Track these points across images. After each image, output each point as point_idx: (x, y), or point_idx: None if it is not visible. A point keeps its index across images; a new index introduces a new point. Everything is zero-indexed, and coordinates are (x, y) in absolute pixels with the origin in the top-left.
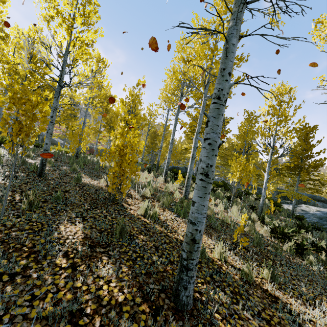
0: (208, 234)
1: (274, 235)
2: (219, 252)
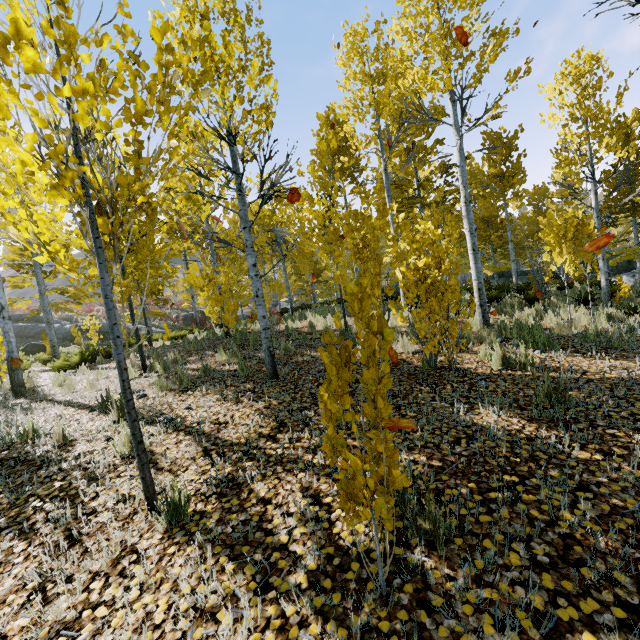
0: (622, 357)
1: None
2: None
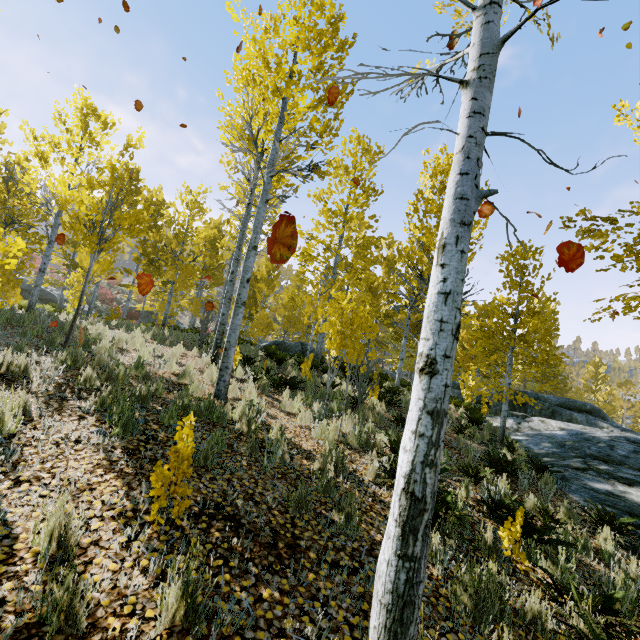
0: (143, 478)
1: (386, 480)
2: (55, 530)
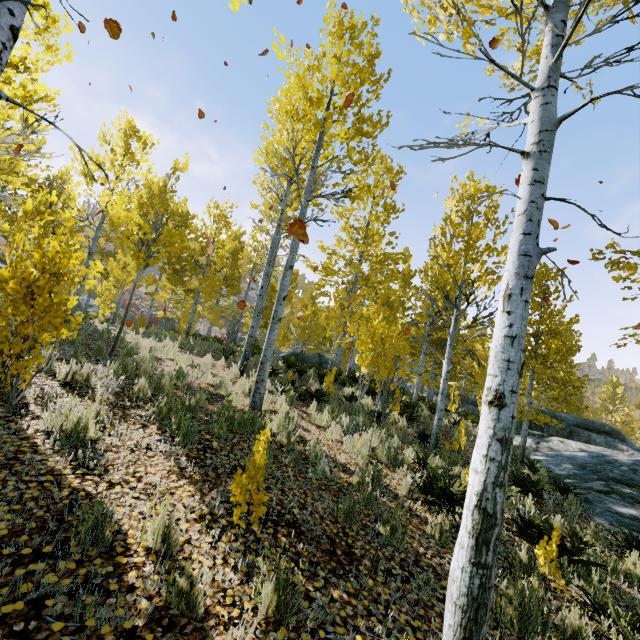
0: (211, 484)
1: (420, 496)
2: (160, 528)
